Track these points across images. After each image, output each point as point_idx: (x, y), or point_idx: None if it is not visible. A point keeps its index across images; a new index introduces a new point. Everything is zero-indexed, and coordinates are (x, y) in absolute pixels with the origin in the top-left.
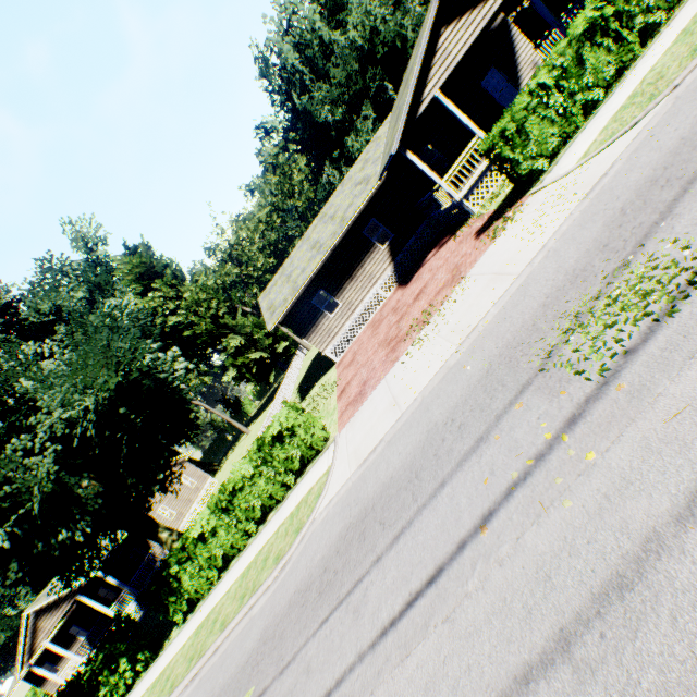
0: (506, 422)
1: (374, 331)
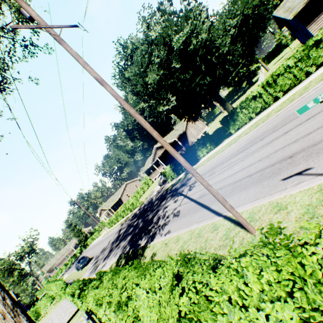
0: None
1: None
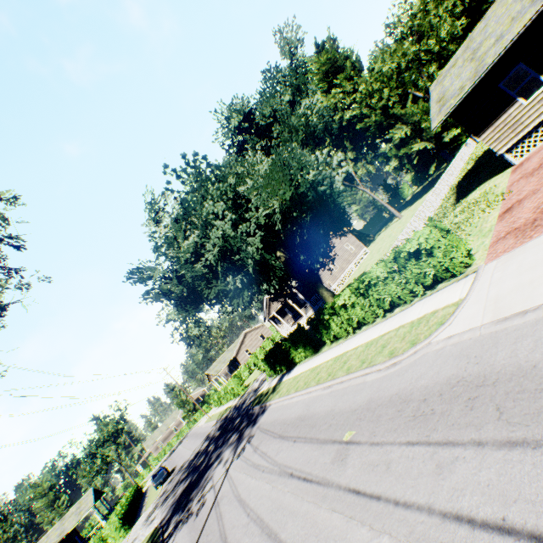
0: None
1: None
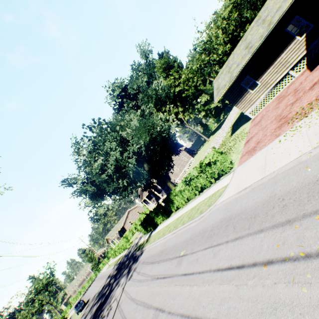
0: (306, 222)
1: (276, 104)
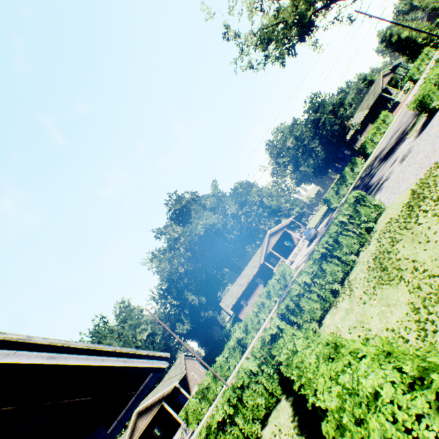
0: None
1: None
